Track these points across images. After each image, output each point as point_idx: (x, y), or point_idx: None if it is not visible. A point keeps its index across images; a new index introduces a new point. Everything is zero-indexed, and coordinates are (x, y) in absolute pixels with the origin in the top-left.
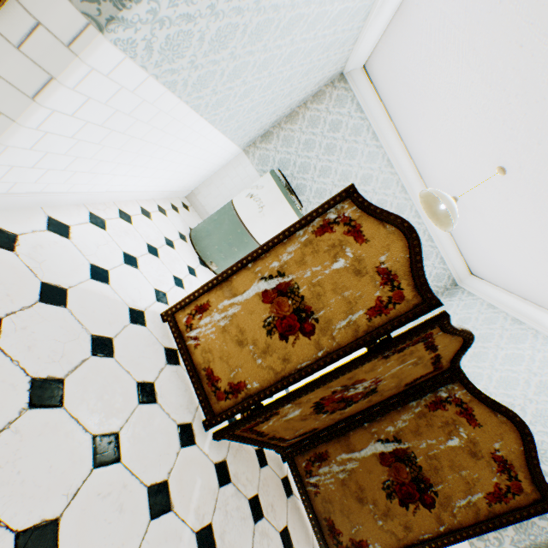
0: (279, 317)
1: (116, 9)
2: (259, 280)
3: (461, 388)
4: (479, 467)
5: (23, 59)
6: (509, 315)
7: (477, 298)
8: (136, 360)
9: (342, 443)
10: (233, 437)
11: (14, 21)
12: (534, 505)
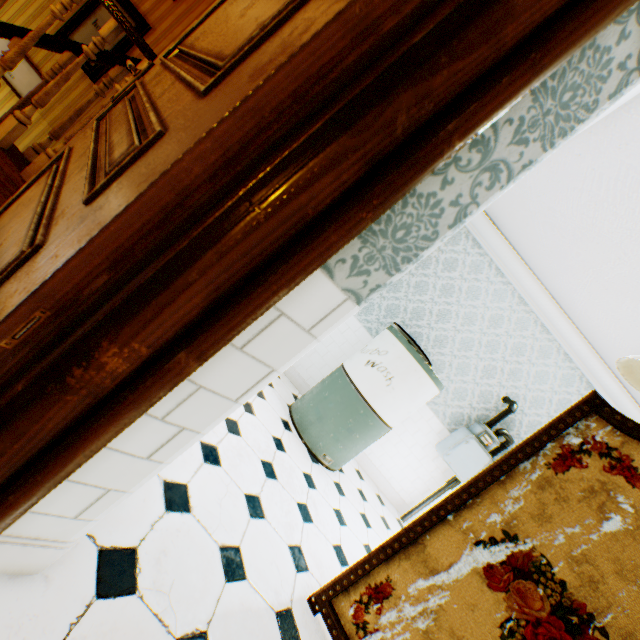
0: (527, 619)
1: (385, 275)
2: (473, 544)
3: None
4: None
5: (241, 358)
6: None
7: None
8: None
9: None
10: None
11: None
12: None
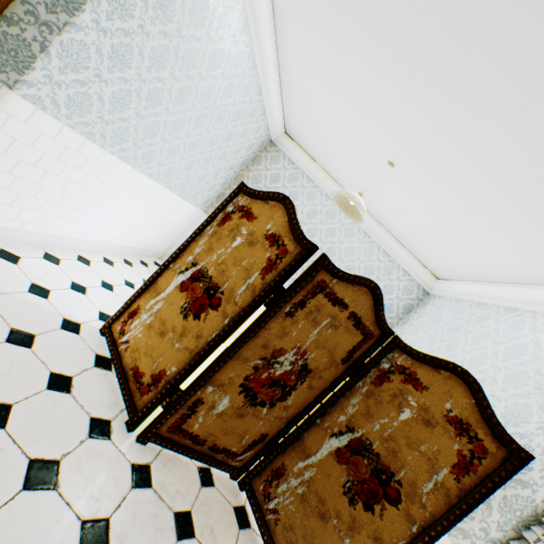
0: (193, 300)
1: (20, 76)
2: (178, 275)
3: (401, 354)
4: (436, 437)
5: None
6: (473, 302)
7: (446, 298)
8: (57, 356)
9: (297, 450)
10: (160, 439)
11: None
12: (504, 465)
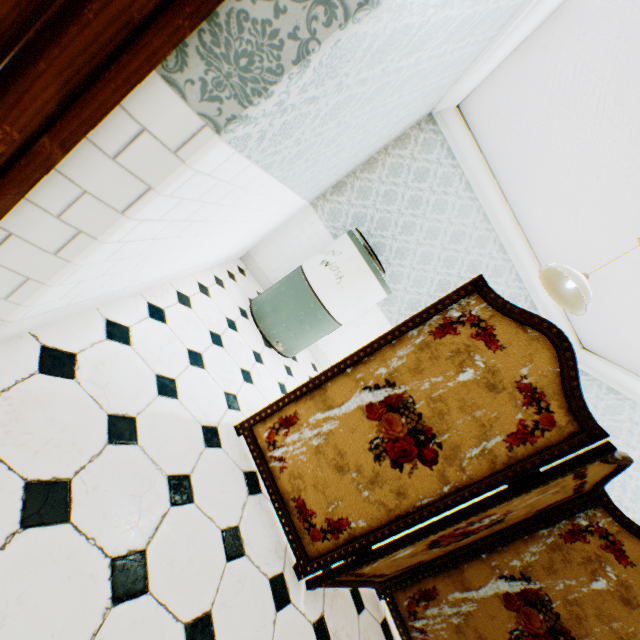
0: (390, 438)
1: (239, 107)
2: (362, 390)
3: (606, 515)
4: (634, 619)
5: (118, 170)
6: (637, 404)
7: (592, 379)
8: (217, 499)
9: (453, 579)
10: (330, 583)
11: (114, 129)
12: None
